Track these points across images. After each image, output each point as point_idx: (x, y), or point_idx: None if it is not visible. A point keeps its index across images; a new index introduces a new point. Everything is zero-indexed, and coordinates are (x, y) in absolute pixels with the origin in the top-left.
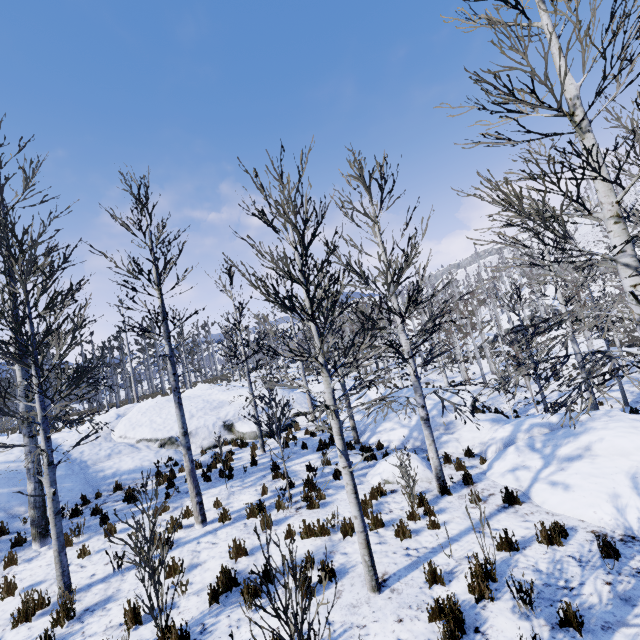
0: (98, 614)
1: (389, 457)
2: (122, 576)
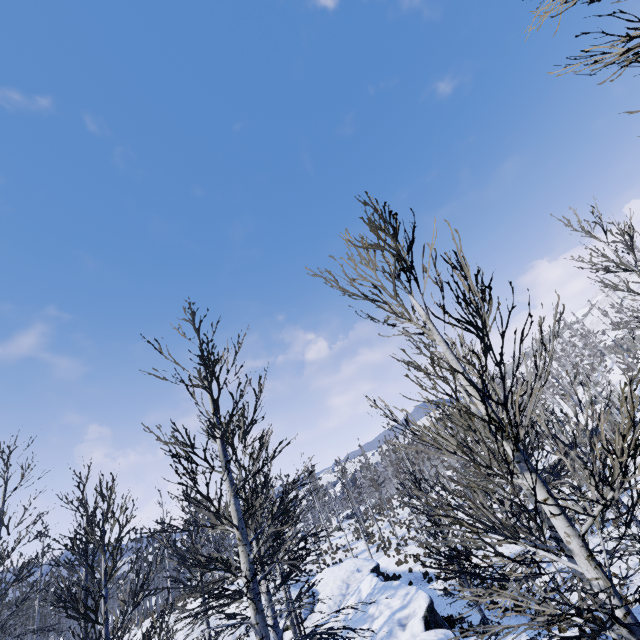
0: None
1: None
2: None
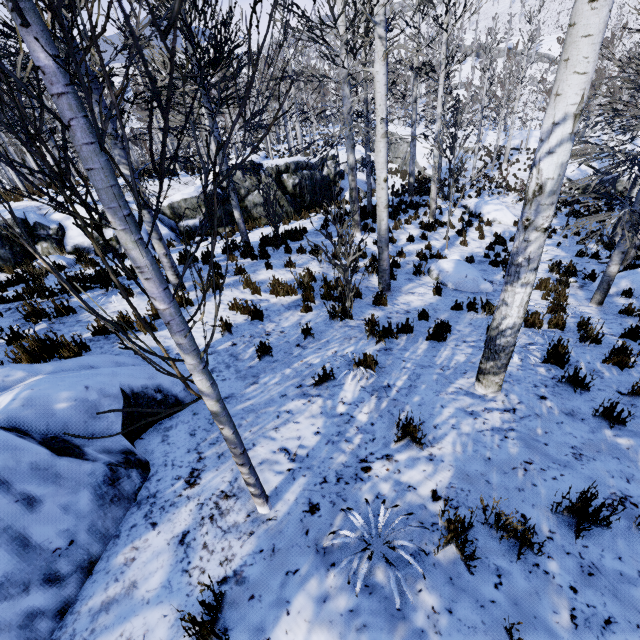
0: None
1: None
2: None
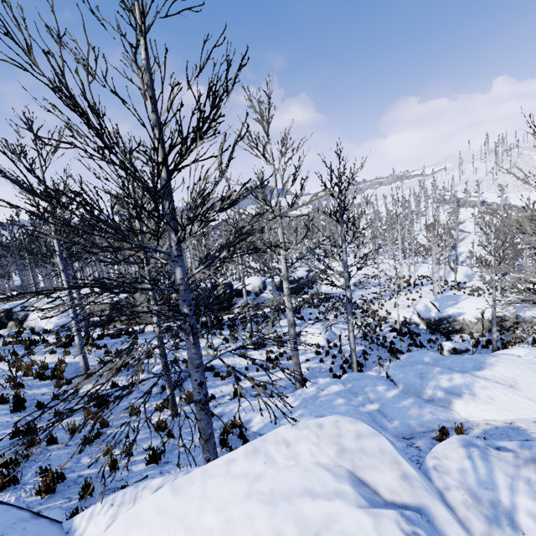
0: None
1: (471, 282)
2: None
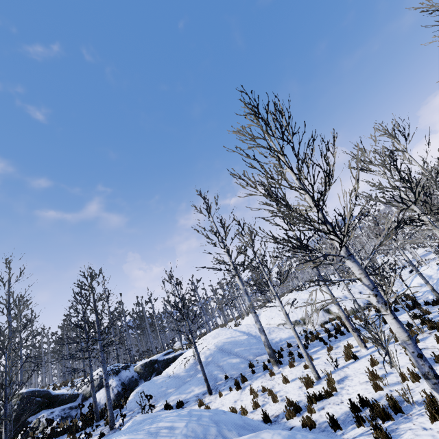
0: (347, 381)
1: None
2: (341, 370)
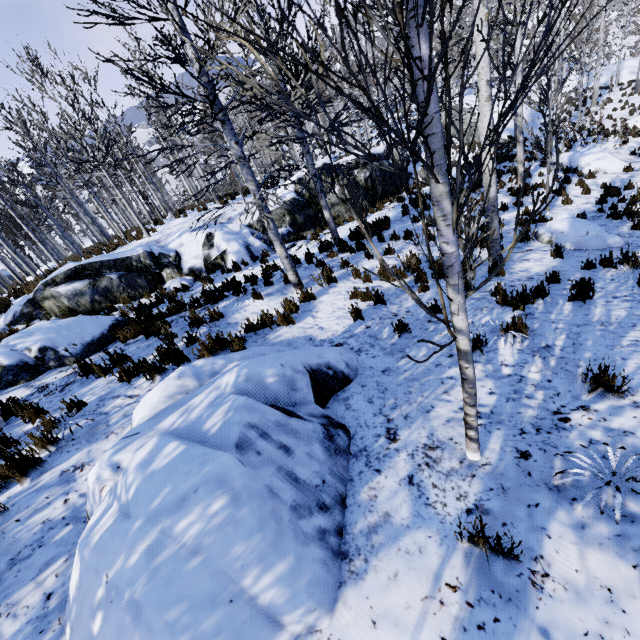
0: None
1: None
2: None
